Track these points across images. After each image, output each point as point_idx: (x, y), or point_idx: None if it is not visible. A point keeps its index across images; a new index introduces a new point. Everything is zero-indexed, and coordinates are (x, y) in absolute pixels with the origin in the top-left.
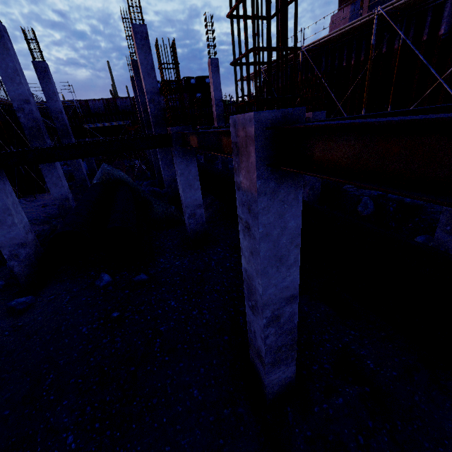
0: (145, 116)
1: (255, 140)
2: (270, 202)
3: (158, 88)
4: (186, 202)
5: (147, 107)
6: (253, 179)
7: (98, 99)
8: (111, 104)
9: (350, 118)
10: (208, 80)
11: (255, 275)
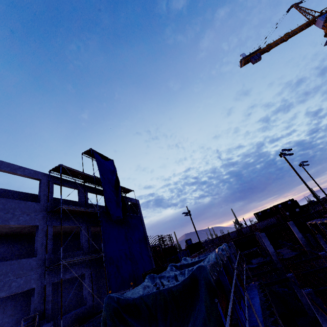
0: (268, 253)
1: (306, 295)
2: (315, 306)
3: (274, 250)
4: (303, 302)
5: (268, 249)
6: (309, 301)
7: (233, 231)
8: (240, 232)
9: (324, 288)
10: (289, 202)
11: (322, 324)
